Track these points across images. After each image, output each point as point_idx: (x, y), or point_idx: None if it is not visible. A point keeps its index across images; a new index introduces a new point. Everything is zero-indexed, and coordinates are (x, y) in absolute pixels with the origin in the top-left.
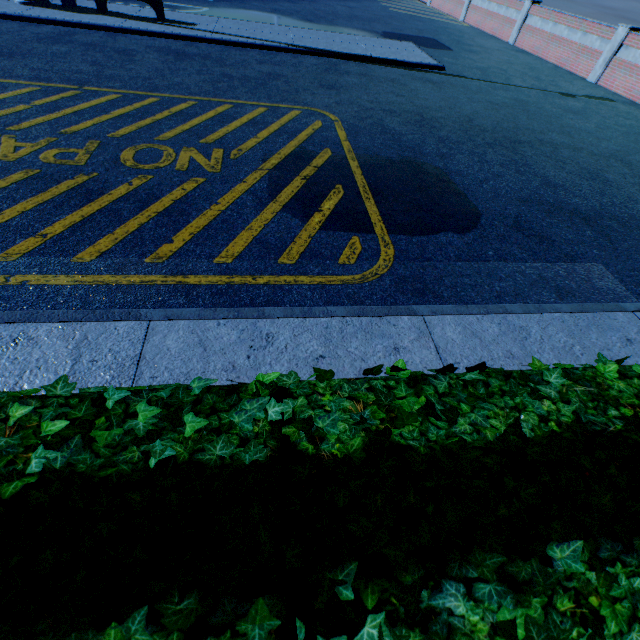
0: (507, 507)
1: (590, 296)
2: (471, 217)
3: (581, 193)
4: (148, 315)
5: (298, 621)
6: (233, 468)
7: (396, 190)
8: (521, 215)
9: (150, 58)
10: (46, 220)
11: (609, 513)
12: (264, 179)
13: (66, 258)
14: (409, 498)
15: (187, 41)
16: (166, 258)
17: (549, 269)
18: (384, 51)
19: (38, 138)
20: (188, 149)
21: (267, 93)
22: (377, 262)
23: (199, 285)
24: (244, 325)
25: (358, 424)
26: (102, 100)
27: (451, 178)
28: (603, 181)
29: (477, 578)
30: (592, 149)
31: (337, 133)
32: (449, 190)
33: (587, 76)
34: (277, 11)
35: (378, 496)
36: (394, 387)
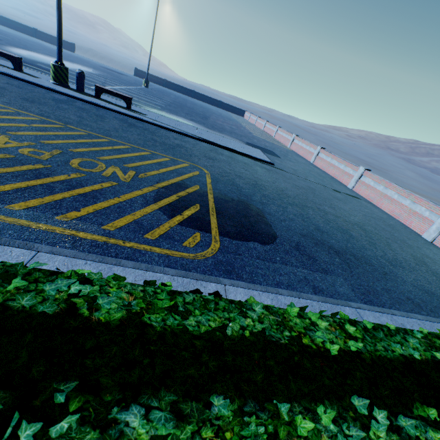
0: (197, 370)
1: (333, 295)
2: (271, 237)
3: (336, 238)
4: (39, 248)
5: (17, 413)
6: (28, 313)
7: (231, 214)
8: (300, 242)
9: (114, 122)
10: (2, 181)
11: (260, 385)
12: (154, 191)
13: (2, 205)
14: (135, 351)
15: (139, 120)
16: (71, 219)
17: (311, 274)
18: (244, 150)
19: (24, 141)
20: (115, 167)
21: (173, 152)
22: (207, 249)
23: (85, 238)
24: (103, 267)
25: (125, 306)
26: (75, 133)
27: (265, 215)
28: (349, 235)
29: (156, 407)
30: (345, 218)
31: (206, 179)
32: (262, 221)
33: (347, 185)
34: (193, 120)
35: (115, 347)
36: (159, 293)
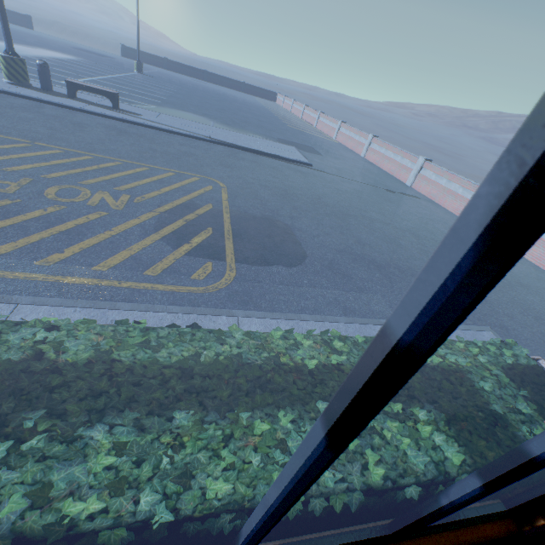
0: (163, 393)
1: (366, 314)
2: (299, 257)
3: (380, 250)
4: (18, 300)
5: None
6: None
7: (251, 235)
8: (335, 260)
9: (98, 131)
10: None
11: (225, 400)
12: (155, 218)
13: None
14: (101, 384)
15: (131, 124)
16: (53, 263)
17: (343, 295)
18: (273, 149)
19: None
20: (103, 192)
21: (179, 164)
22: (220, 280)
23: (73, 284)
24: (96, 313)
25: (93, 346)
26: (47, 152)
27: (294, 232)
28: (397, 244)
29: (120, 424)
30: (396, 225)
31: (221, 195)
32: (290, 239)
33: (406, 182)
34: (206, 115)
35: (82, 381)
36: (131, 331)
